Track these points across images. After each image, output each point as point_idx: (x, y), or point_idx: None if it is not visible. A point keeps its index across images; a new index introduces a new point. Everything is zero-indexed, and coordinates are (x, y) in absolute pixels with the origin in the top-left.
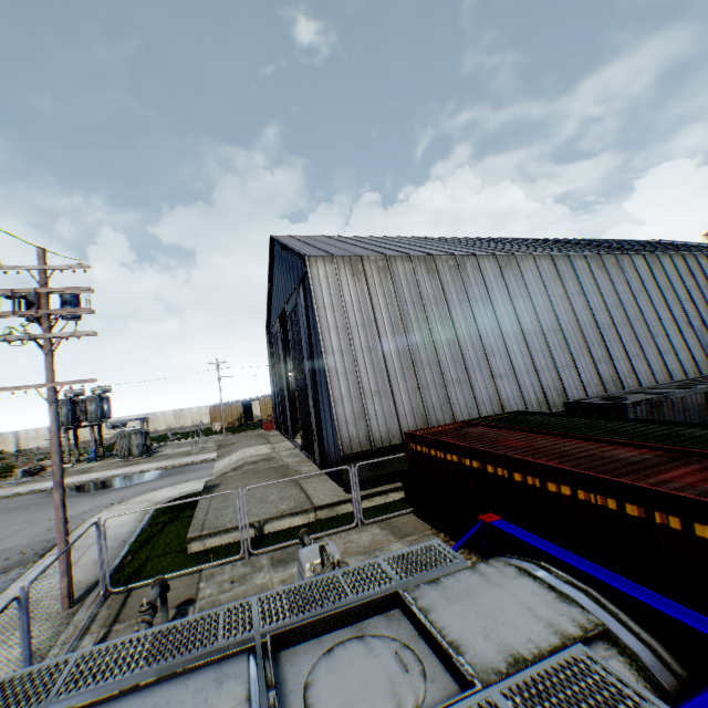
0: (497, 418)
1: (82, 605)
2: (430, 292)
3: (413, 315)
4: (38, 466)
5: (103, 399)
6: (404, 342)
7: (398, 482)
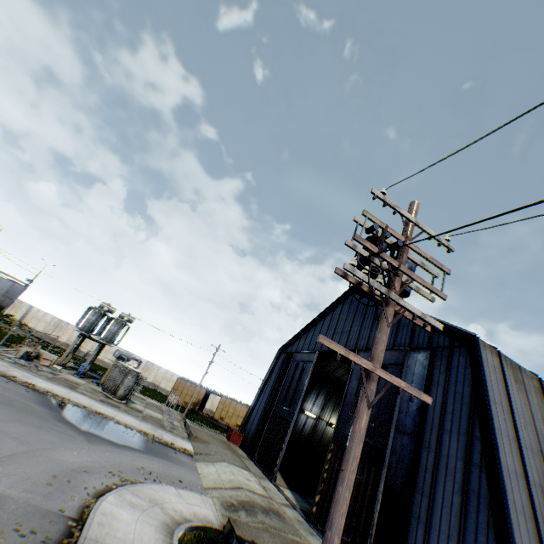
0: None
1: None
2: None
3: None
4: (38, 352)
5: (124, 326)
6: None
7: None
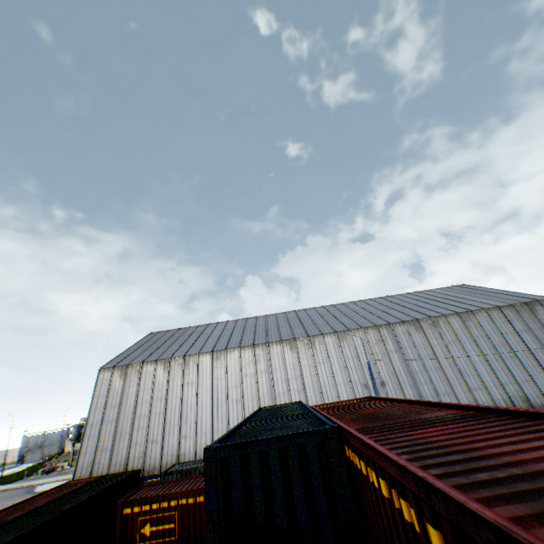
0: (121, 474)
1: None
2: (160, 382)
3: (144, 398)
4: (54, 466)
5: None
6: (132, 415)
7: None
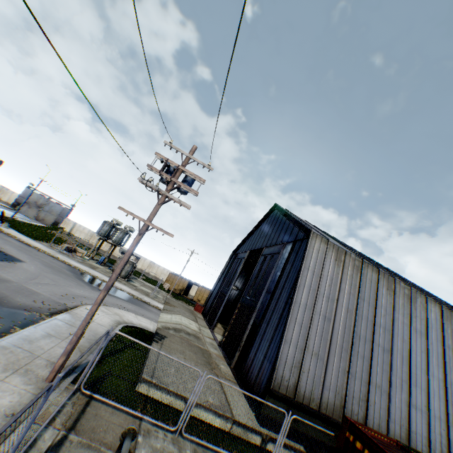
0: None
1: (58, 385)
2: (383, 303)
3: (364, 312)
4: (74, 248)
5: (127, 234)
6: (351, 328)
7: (301, 444)
